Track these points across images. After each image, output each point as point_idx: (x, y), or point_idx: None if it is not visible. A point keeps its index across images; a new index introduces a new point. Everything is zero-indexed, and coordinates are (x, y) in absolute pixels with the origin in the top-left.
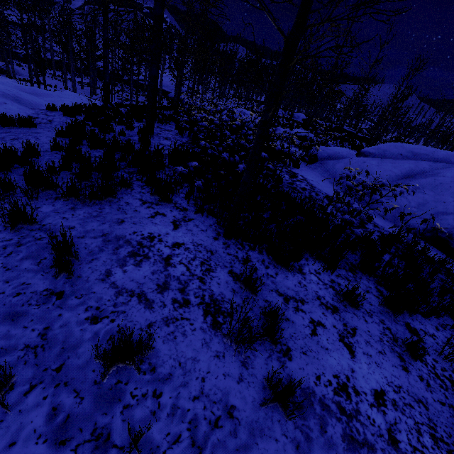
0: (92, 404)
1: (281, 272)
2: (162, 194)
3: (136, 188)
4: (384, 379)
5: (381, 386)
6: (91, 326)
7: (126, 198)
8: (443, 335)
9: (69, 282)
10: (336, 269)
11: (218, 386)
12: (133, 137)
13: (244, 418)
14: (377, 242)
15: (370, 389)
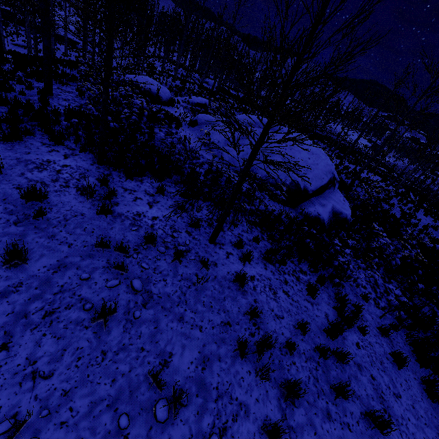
0: (22, 208)
1: (128, 180)
2: (56, 139)
3: (38, 135)
4: (162, 215)
5: (158, 216)
6: (17, 190)
7: (31, 141)
8: (207, 208)
9: (1, 176)
10: (165, 182)
11: (79, 209)
12: (33, 97)
13: (88, 216)
14: (203, 173)
15: (152, 216)
